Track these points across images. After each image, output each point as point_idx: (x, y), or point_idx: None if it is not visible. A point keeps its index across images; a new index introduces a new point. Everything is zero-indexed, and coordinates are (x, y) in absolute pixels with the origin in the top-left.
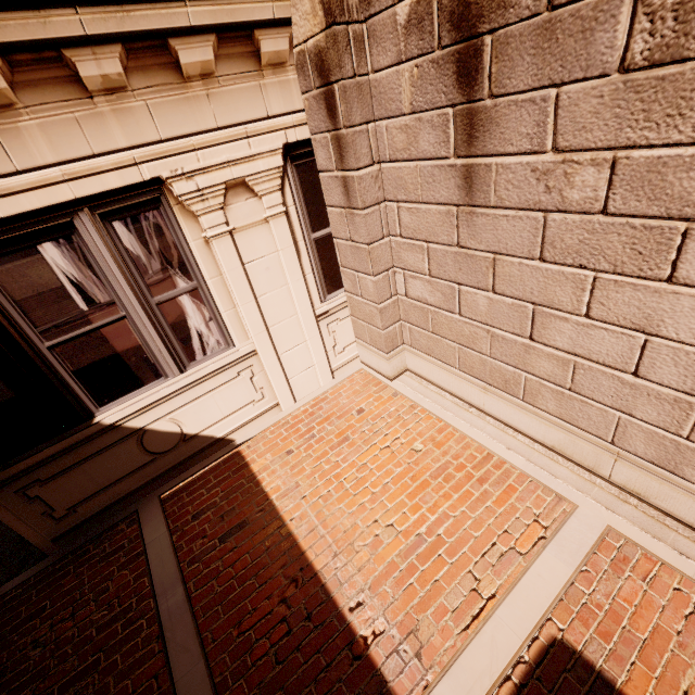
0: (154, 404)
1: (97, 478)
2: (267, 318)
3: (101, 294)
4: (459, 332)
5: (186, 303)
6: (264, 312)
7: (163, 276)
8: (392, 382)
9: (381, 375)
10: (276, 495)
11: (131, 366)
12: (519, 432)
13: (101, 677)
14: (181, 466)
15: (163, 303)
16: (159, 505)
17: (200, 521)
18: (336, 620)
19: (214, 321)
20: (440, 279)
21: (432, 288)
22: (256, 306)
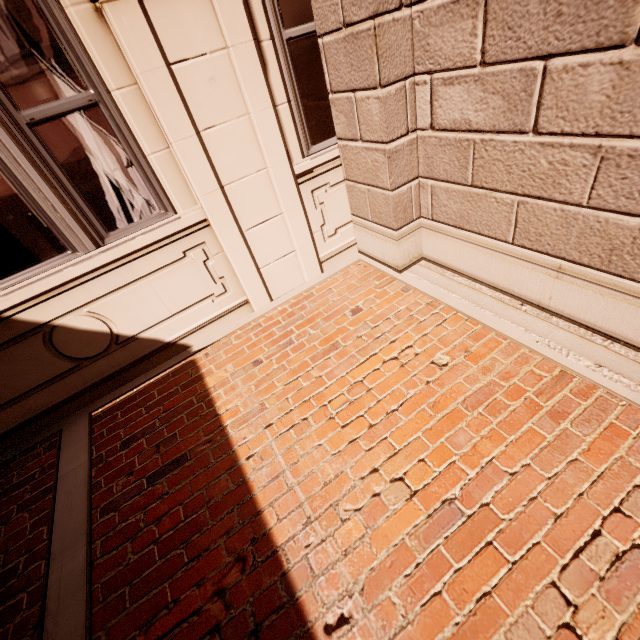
0: (59, 289)
1: None
2: (220, 170)
3: None
4: (527, 171)
5: (82, 129)
6: (213, 158)
7: (28, 70)
8: (401, 274)
9: (386, 266)
10: (231, 421)
11: (10, 229)
12: (615, 340)
13: None
14: (120, 376)
15: (40, 124)
16: (86, 425)
17: (129, 451)
18: None
19: (136, 168)
20: (504, 63)
21: (484, 91)
22: (200, 147)
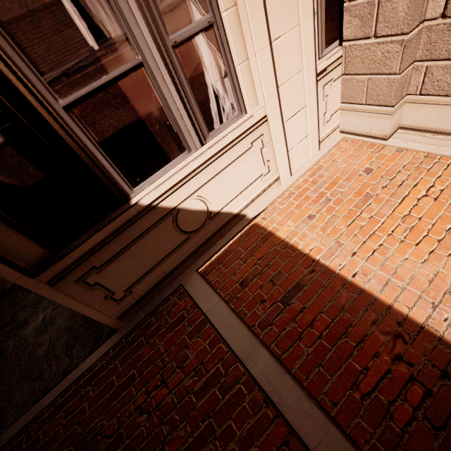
0: (183, 181)
1: (143, 260)
2: (278, 74)
3: (109, 23)
4: None
5: (202, 48)
6: (276, 64)
7: None
8: (388, 141)
9: (371, 137)
10: (320, 256)
11: (156, 136)
12: None
13: (222, 444)
14: (208, 242)
15: (179, 46)
16: (200, 278)
17: (250, 288)
18: None
19: (228, 78)
20: None
21: None
22: (270, 55)
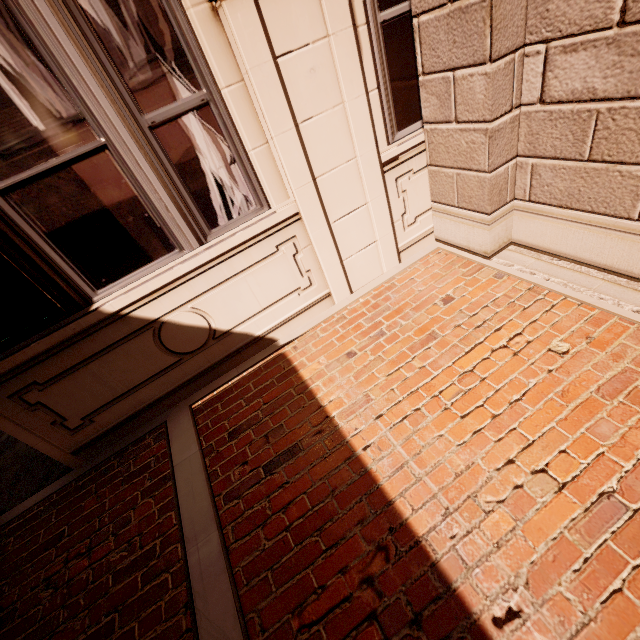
0: (168, 287)
1: (110, 382)
2: (313, 162)
3: (60, 102)
4: None
5: (194, 129)
6: (309, 150)
7: (152, 75)
8: (490, 261)
9: (470, 253)
10: (338, 412)
11: (129, 230)
12: None
13: None
14: (214, 370)
15: (159, 126)
16: (189, 417)
17: (238, 441)
18: (470, 638)
19: (238, 165)
20: None
21: (620, 54)
22: (297, 140)
